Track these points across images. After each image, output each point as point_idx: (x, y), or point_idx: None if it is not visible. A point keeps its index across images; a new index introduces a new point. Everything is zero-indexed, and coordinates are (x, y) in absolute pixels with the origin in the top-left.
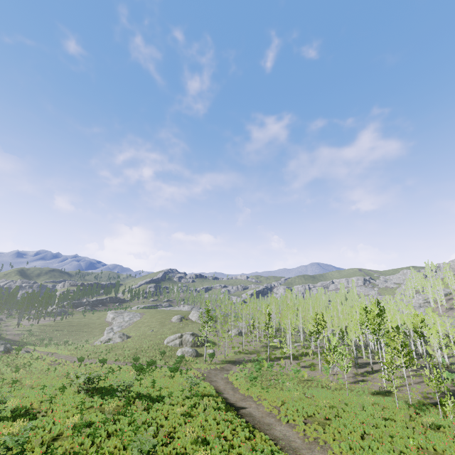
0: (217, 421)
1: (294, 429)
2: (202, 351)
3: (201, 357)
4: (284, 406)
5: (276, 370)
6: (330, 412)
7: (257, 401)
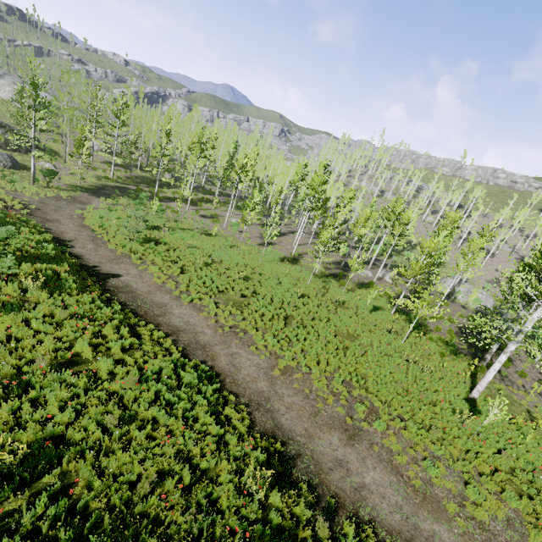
0: (56, 321)
1: (202, 314)
2: (29, 162)
3: (25, 171)
4: (184, 275)
5: (167, 214)
6: (245, 287)
7: (139, 264)
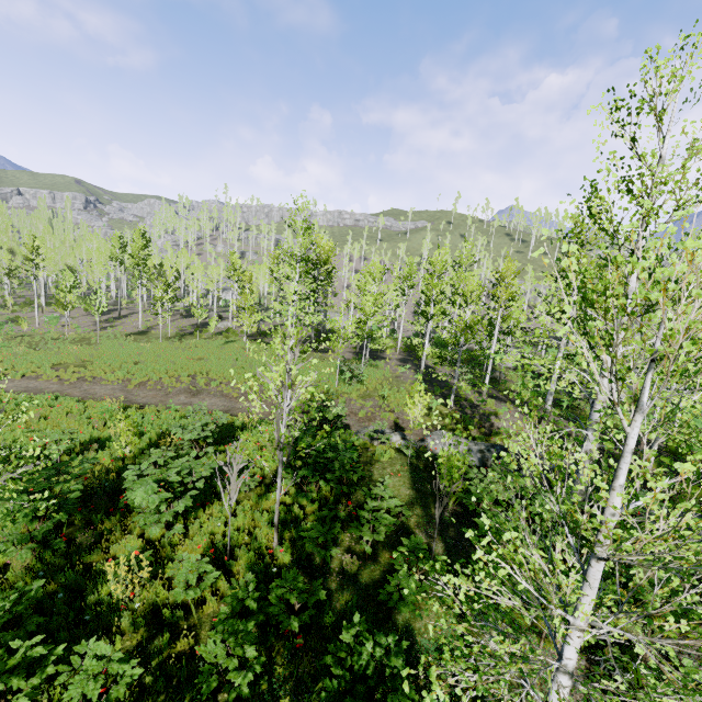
0: None
1: (41, 379)
2: None
3: None
4: (3, 364)
5: None
6: (86, 356)
7: None
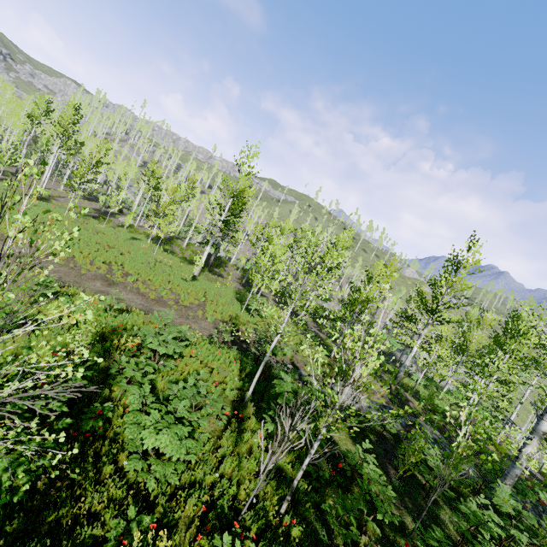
0: None
1: None
2: None
3: None
4: None
5: None
6: None
7: None
